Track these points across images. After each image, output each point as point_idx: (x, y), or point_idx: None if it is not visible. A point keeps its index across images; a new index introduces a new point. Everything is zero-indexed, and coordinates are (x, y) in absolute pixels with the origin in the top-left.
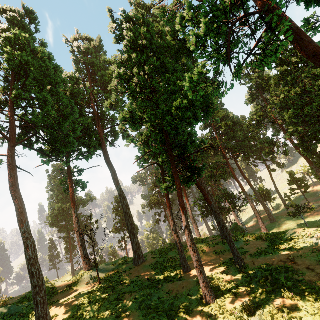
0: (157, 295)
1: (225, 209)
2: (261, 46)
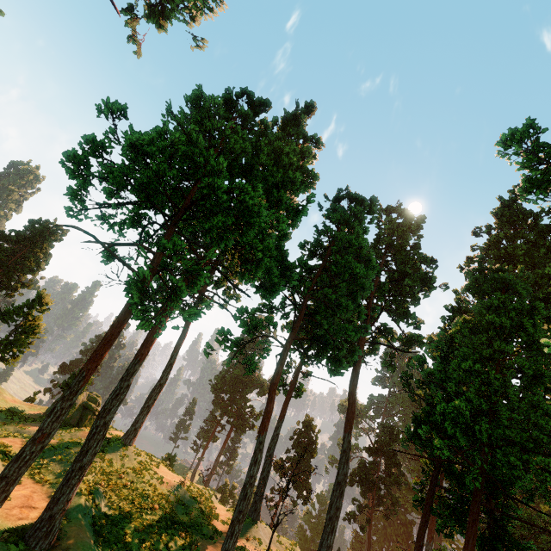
0: None
1: None
2: None
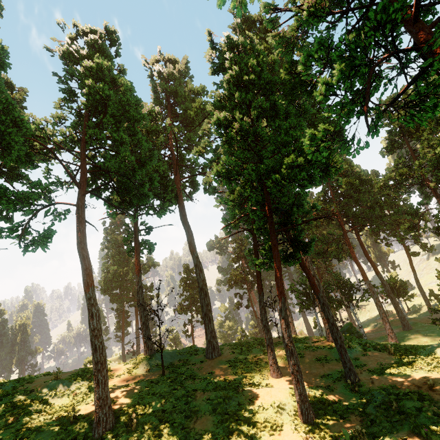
0: (236, 400)
1: (335, 301)
2: (413, 97)
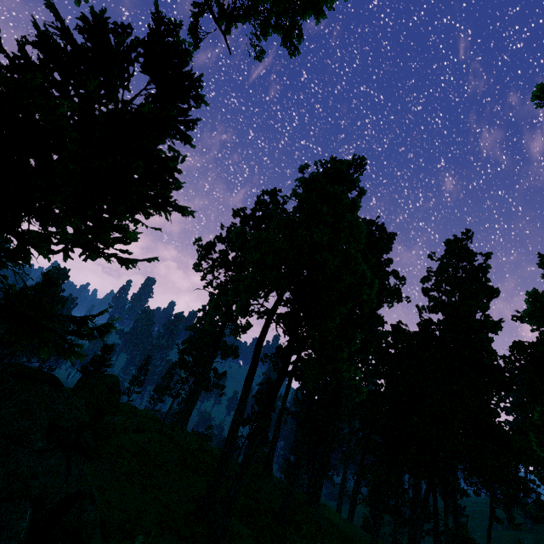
0: None
1: (401, 516)
2: None
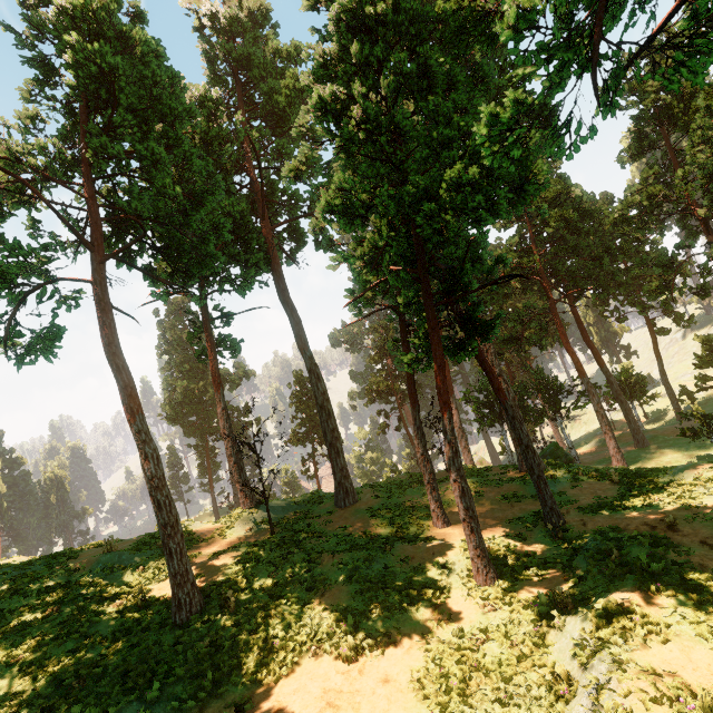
0: (382, 562)
1: (533, 412)
2: (686, 24)
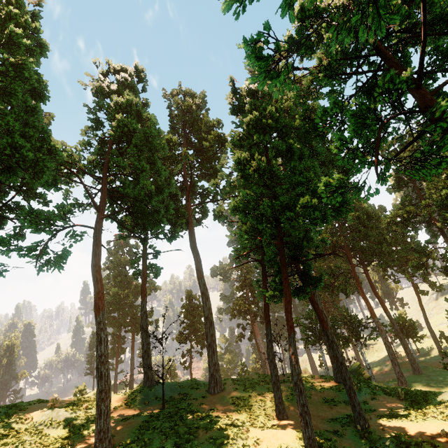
0: (241, 441)
1: (342, 338)
2: (418, 155)
